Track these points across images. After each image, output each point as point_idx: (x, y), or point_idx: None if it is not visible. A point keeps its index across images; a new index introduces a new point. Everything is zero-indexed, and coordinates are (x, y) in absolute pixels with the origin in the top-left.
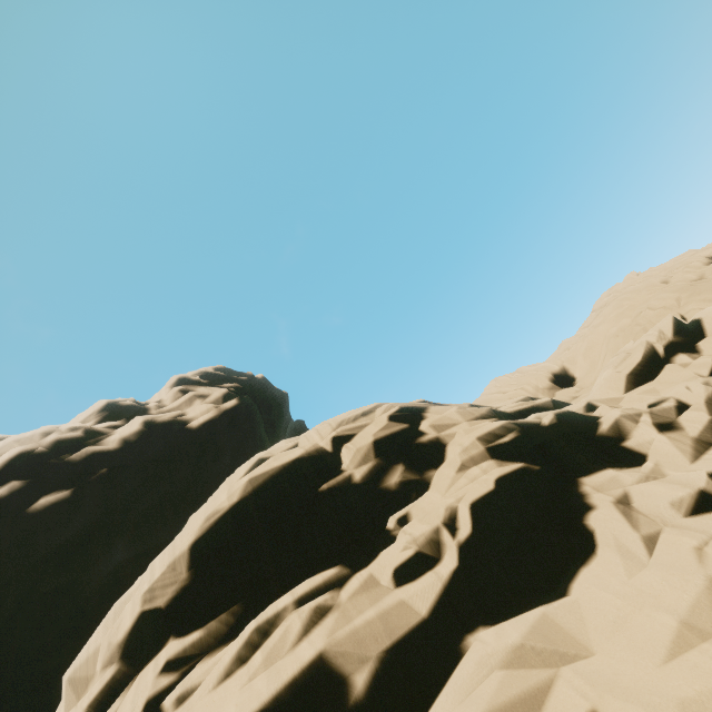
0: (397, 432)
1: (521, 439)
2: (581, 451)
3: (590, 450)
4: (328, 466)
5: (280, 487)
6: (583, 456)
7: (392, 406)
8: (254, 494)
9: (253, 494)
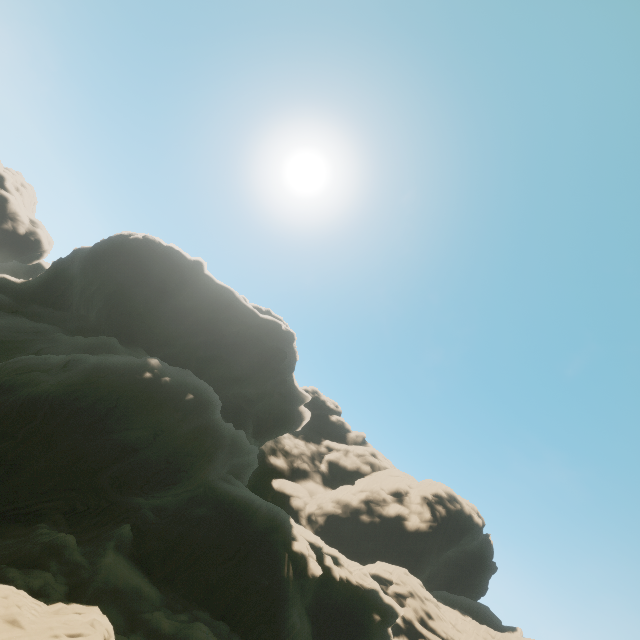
0: (402, 593)
1: (408, 621)
2: (414, 637)
3: (416, 639)
4: (389, 583)
5: (378, 577)
6: (412, 637)
7: (409, 588)
8: (373, 573)
9: (373, 573)
